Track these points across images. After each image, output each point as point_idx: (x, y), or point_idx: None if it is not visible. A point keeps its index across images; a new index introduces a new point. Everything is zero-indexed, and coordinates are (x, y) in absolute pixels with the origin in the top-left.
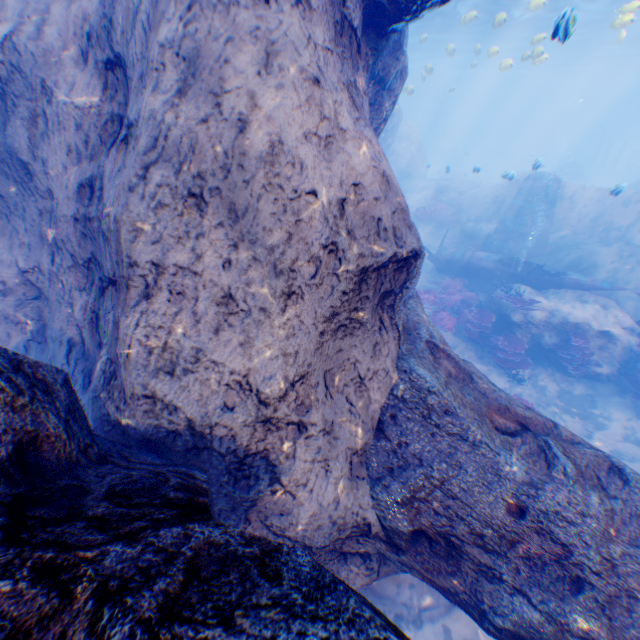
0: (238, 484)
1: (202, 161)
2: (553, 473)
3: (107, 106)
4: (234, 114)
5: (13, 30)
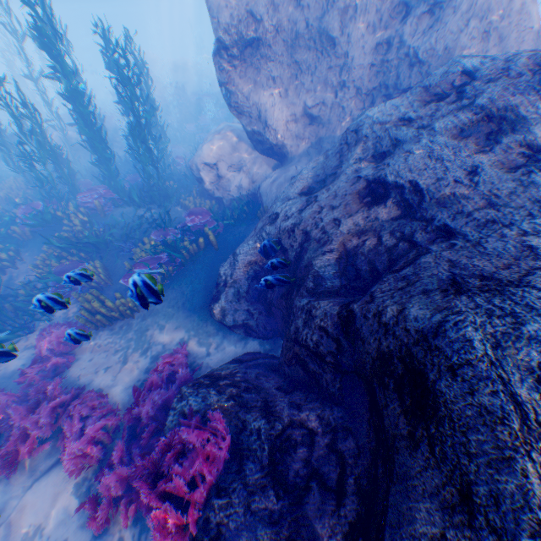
0: None
1: (489, 15)
2: None
3: None
4: None
5: None
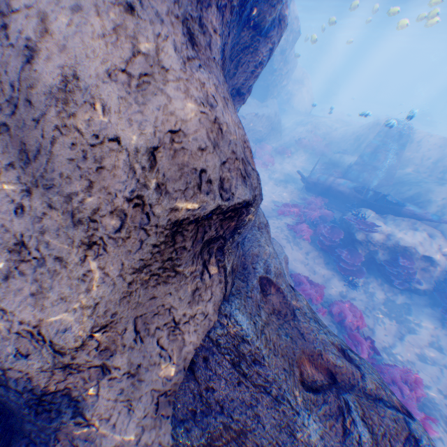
0: (41, 416)
1: None
2: (349, 442)
3: None
4: (21, 38)
5: None
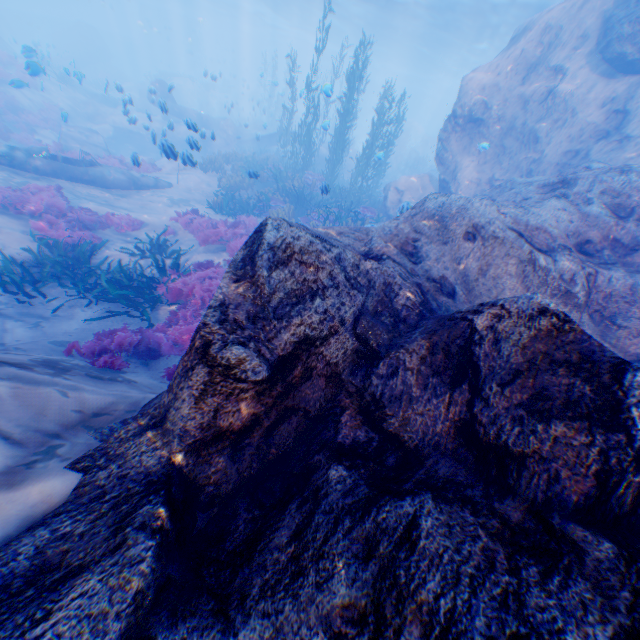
0: None
1: None
2: None
3: (600, 126)
4: None
5: (572, 88)
